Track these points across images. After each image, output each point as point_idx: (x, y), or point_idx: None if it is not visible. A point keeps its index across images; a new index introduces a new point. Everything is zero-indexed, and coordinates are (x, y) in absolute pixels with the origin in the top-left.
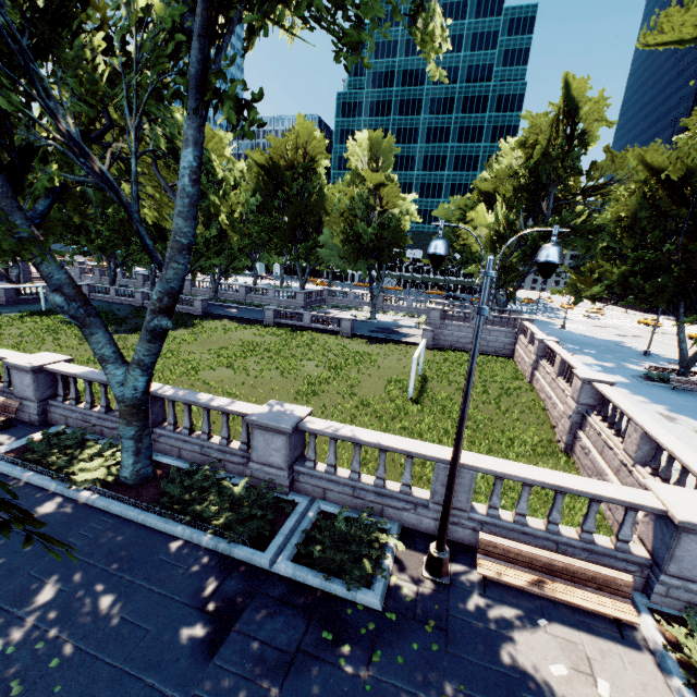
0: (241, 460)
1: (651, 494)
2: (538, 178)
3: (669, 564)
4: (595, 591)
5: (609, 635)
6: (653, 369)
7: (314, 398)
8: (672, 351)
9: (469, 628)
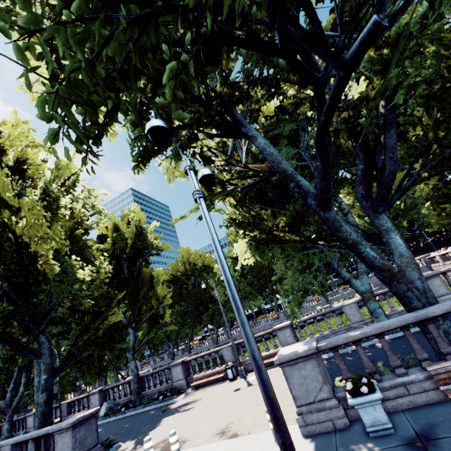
0: None
1: None
2: None
3: None
4: None
5: None
6: None
7: None
8: None
9: None
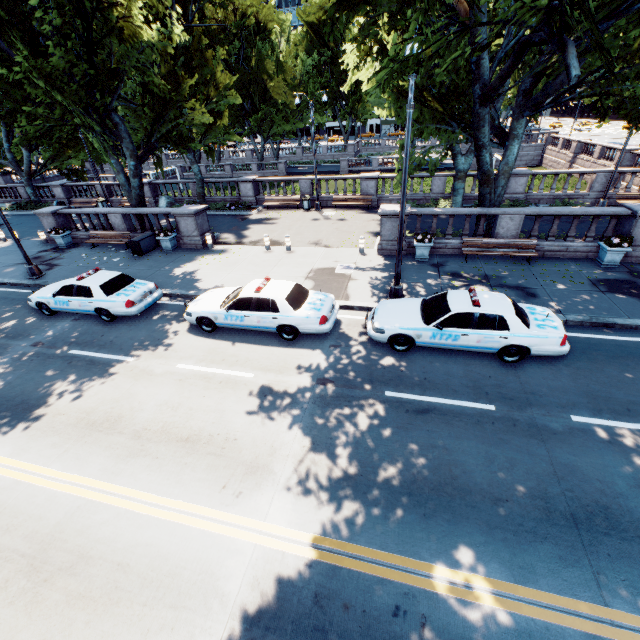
0: None
1: None
2: None
3: None
4: None
5: None
6: None
7: None
8: None
9: None
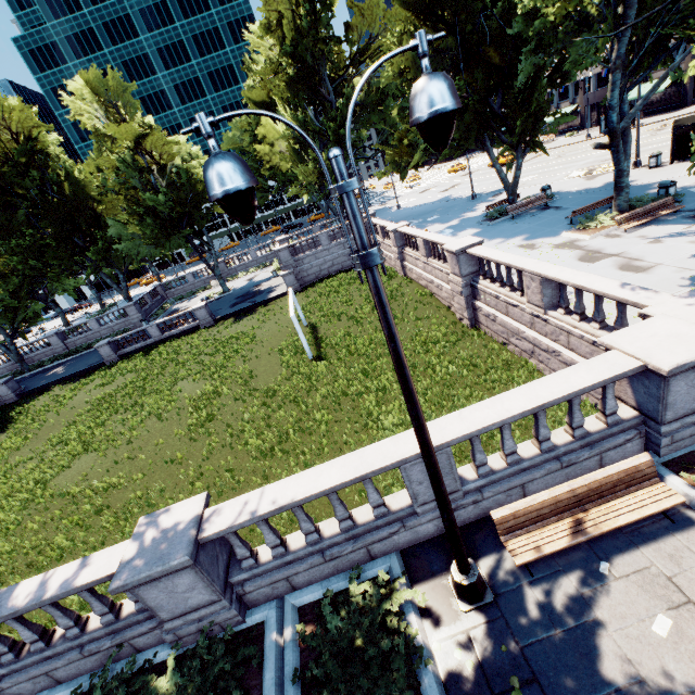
0: (150, 625)
1: (617, 353)
2: (303, 62)
3: (665, 414)
4: (626, 492)
5: (661, 529)
6: (490, 208)
7: (212, 423)
8: (487, 185)
9: (554, 649)
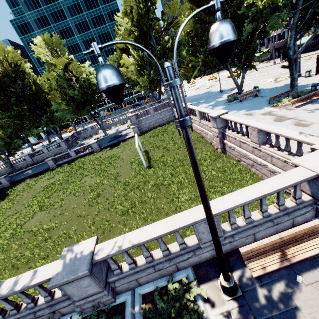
0: (68, 302)
1: (302, 168)
2: (142, 29)
3: None
4: (308, 239)
5: None
6: (229, 96)
7: (99, 198)
8: (227, 85)
9: None
